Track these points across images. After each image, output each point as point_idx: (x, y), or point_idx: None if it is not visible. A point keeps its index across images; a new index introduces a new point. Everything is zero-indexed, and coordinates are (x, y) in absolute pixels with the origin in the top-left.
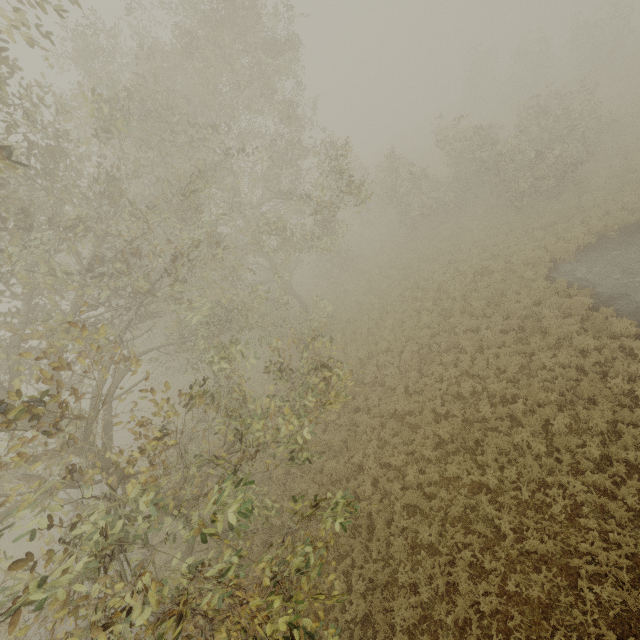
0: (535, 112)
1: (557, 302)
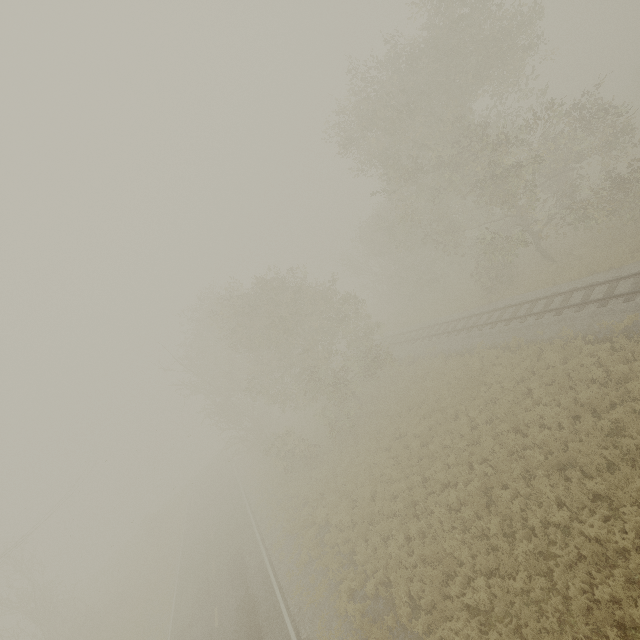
0: None
1: None
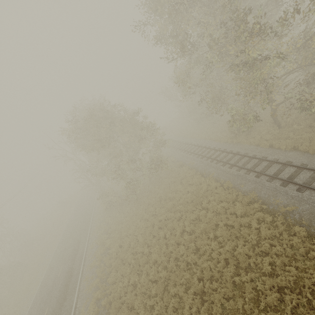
0: None
1: None
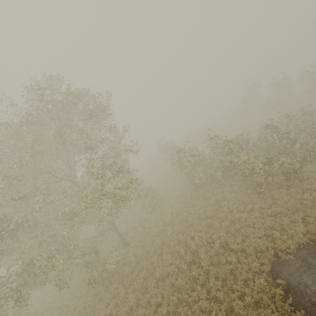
0: (270, 128)
1: (272, 315)
